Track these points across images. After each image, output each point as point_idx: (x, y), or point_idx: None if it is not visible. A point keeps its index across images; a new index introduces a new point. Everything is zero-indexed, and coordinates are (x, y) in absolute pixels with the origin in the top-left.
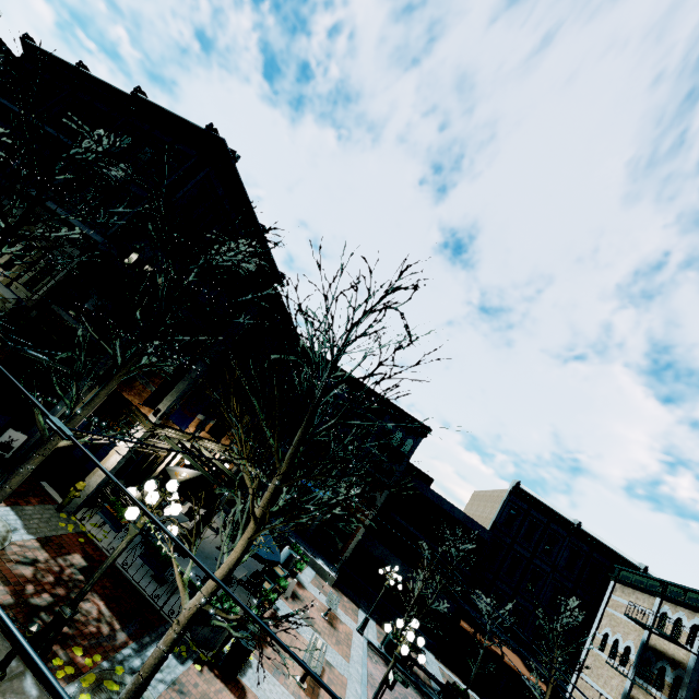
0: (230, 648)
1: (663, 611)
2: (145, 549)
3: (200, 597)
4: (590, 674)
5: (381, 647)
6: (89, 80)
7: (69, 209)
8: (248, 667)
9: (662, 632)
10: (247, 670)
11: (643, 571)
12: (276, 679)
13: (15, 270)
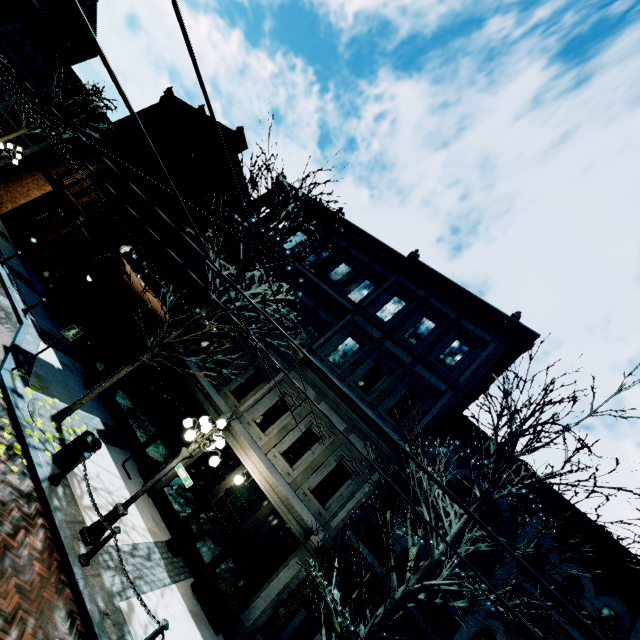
0: None
1: None
2: None
3: None
4: None
5: None
6: (347, 227)
7: (350, 385)
8: None
9: None
10: None
11: None
12: None
13: (304, 469)
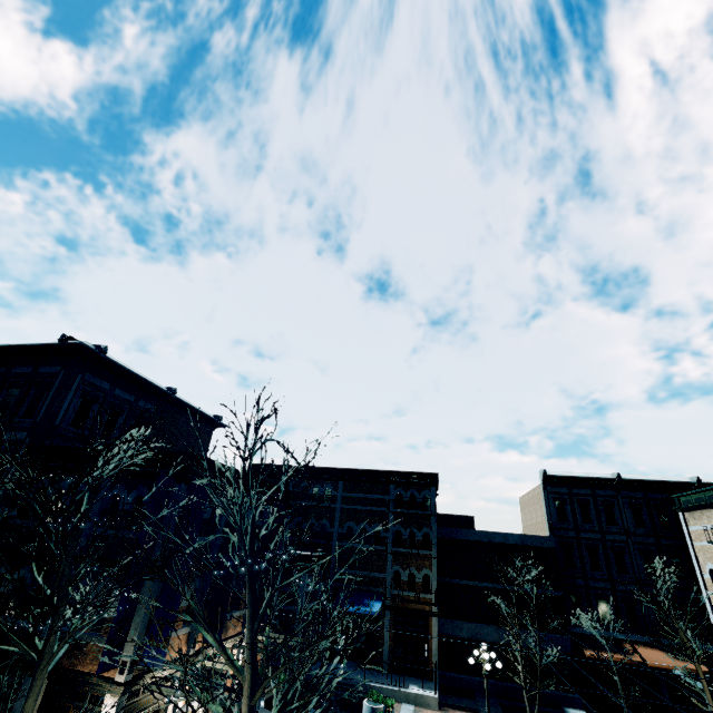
0: None
1: None
2: None
3: None
4: None
5: None
6: None
7: None
8: None
9: None
10: None
11: (698, 484)
12: None
13: None
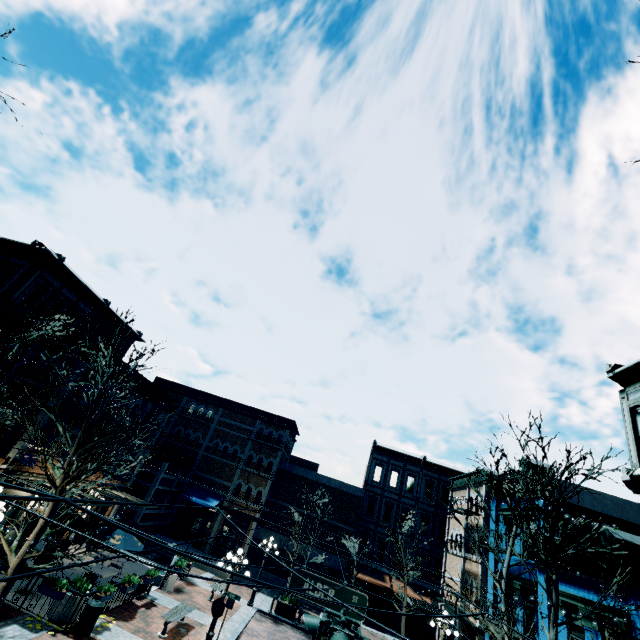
0: (82, 613)
1: (471, 496)
2: (2, 565)
3: (21, 552)
4: (449, 570)
5: (271, 610)
6: None
7: None
8: (106, 631)
9: (461, 509)
10: (104, 632)
11: None
12: (136, 635)
13: None
